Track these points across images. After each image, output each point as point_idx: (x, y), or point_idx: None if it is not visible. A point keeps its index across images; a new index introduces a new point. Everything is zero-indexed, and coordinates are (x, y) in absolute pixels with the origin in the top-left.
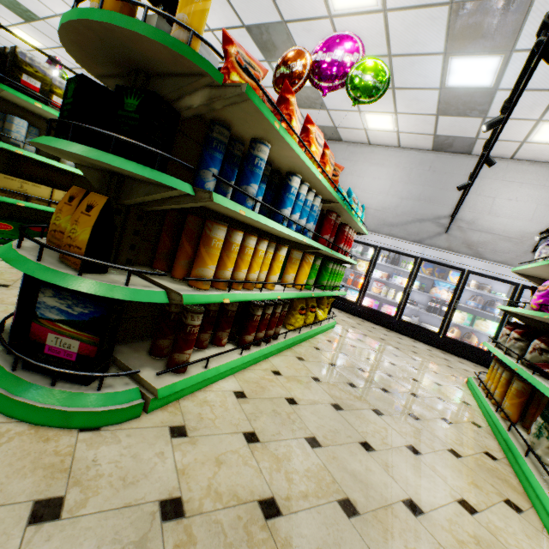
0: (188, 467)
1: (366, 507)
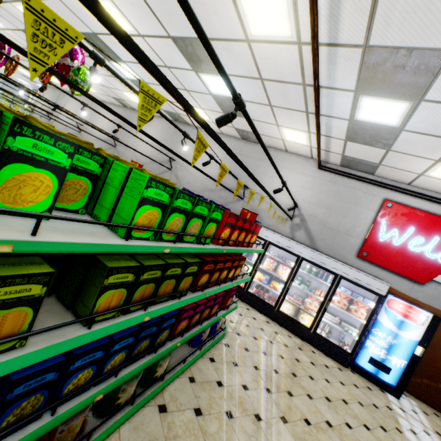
0: None
1: None
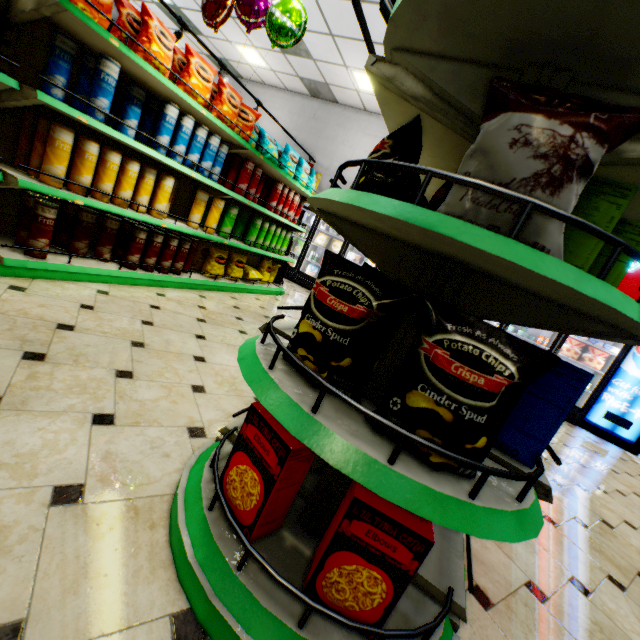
0: (11, 301)
1: (155, 348)
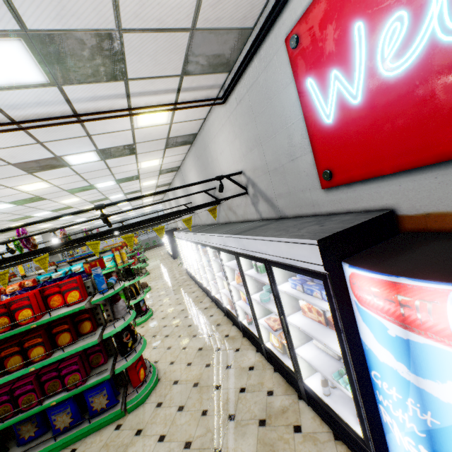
0: None
1: None
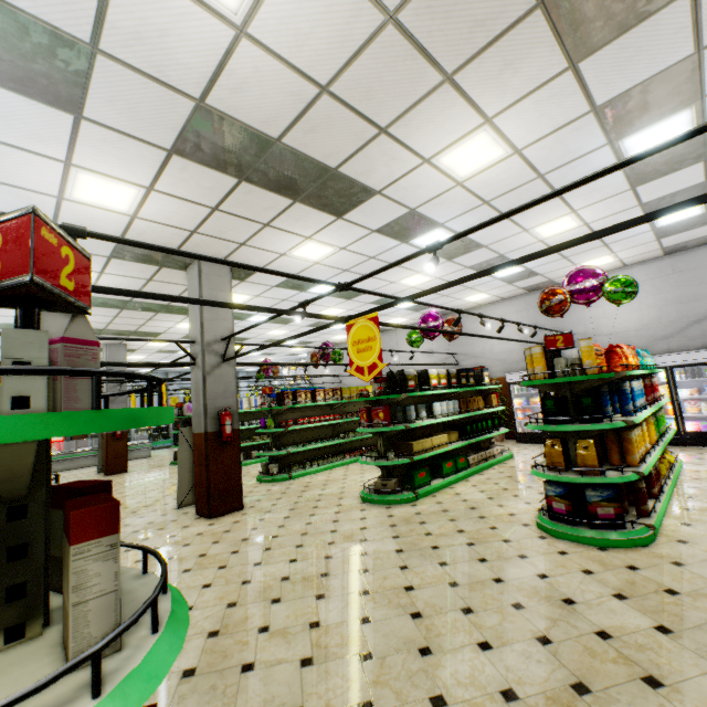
0: None
1: None
